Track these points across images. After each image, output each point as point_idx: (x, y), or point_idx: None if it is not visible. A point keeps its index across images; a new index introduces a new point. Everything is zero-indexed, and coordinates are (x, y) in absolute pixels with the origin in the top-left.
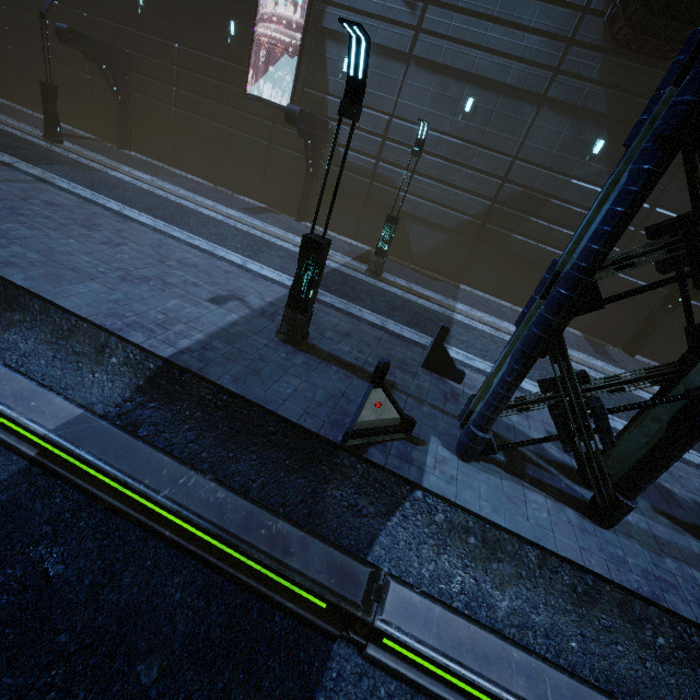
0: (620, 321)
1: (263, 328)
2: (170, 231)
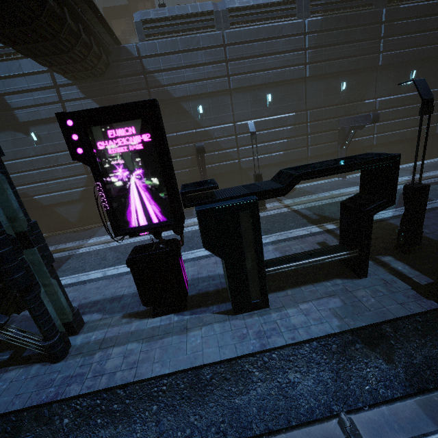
0: None
1: None
2: None
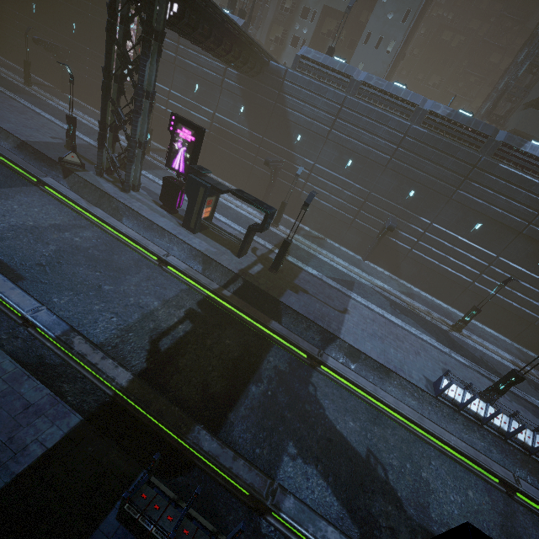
0: (261, 189)
1: (63, 146)
2: (55, 121)
